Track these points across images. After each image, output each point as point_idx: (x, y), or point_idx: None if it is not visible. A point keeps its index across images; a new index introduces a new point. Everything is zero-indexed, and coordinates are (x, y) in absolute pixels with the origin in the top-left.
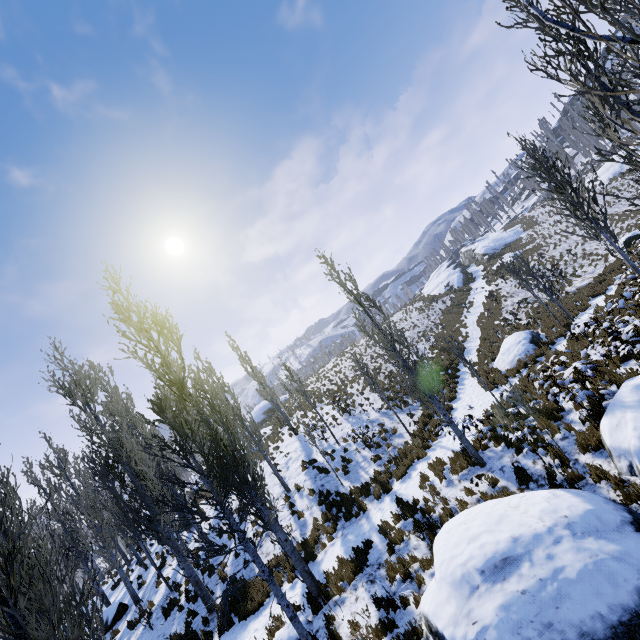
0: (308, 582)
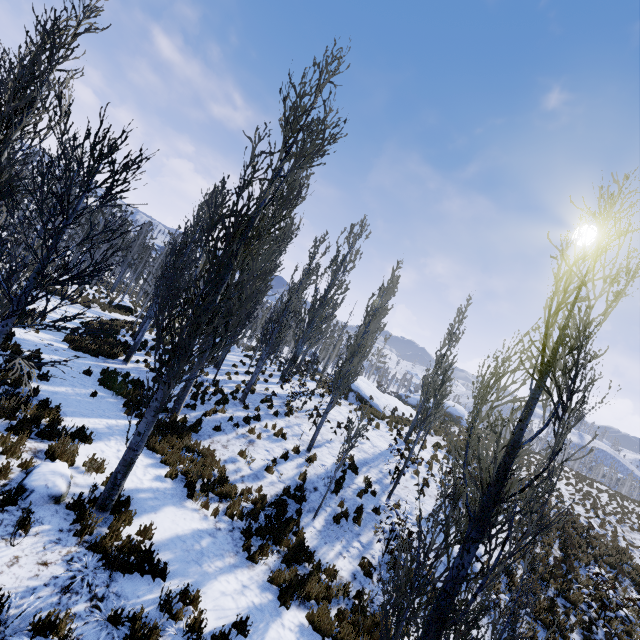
0: (107, 484)
